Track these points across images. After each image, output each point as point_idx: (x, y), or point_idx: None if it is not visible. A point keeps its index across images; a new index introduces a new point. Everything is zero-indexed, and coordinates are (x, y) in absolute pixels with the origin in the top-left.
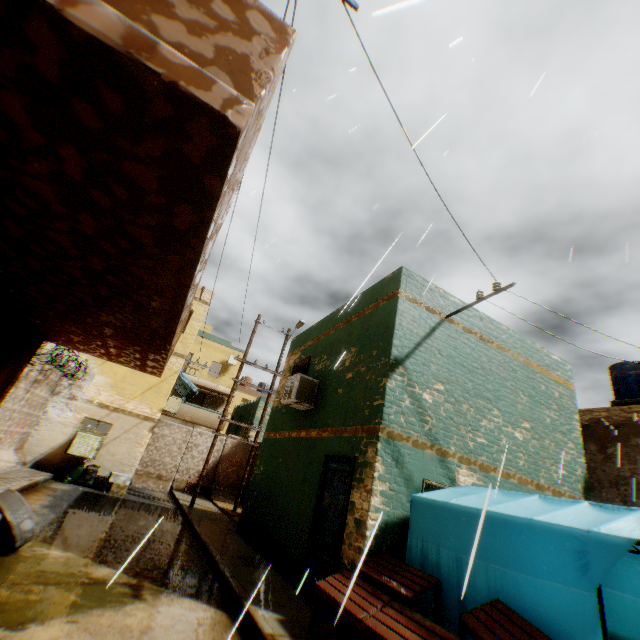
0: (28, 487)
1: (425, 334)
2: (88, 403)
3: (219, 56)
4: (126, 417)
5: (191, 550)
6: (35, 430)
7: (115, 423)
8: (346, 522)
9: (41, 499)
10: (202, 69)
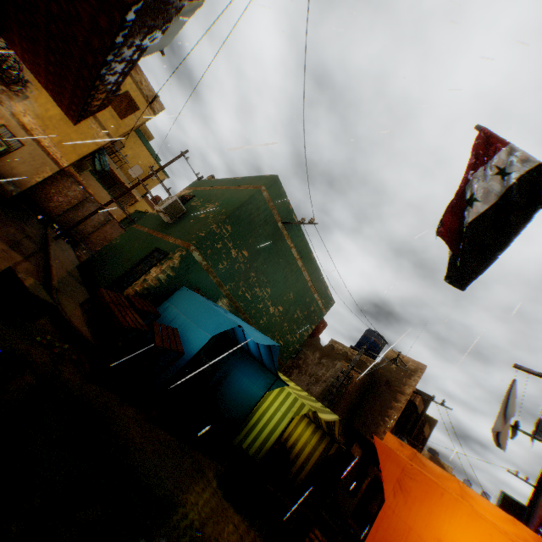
0: None
1: (260, 221)
2: (12, 115)
3: None
4: (39, 148)
5: (38, 249)
6: None
7: (27, 146)
8: (139, 279)
9: None
10: None
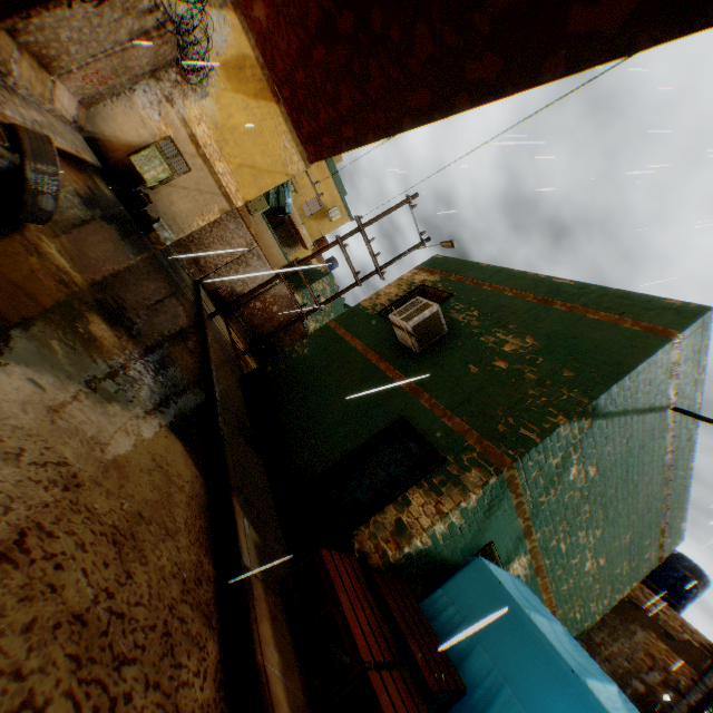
0: (71, 156)
1: (640, 407)
2: (181, 122)
3: None
4: (208, 175)
5: (195, 370)
6: (110, 100)
7: (194, 171)
8: (383, 510)
9: (78, 182)
10: None
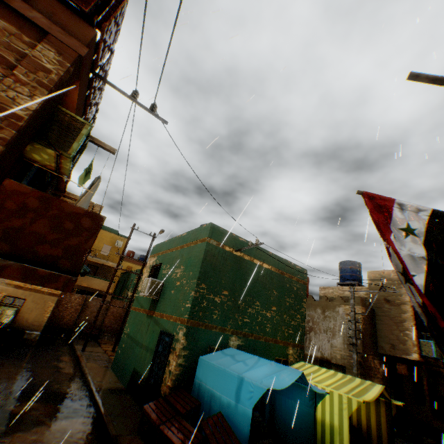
0: None
1: (220, 263)
2: (7, 285)
3: (66, 252)
4: (37, 294)
5: (79, 385)
6: None
7: (28, 298)
8: (165, 371)
9: None
10: (58, 263)
